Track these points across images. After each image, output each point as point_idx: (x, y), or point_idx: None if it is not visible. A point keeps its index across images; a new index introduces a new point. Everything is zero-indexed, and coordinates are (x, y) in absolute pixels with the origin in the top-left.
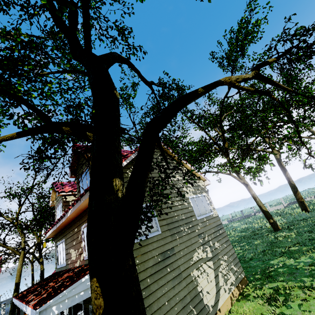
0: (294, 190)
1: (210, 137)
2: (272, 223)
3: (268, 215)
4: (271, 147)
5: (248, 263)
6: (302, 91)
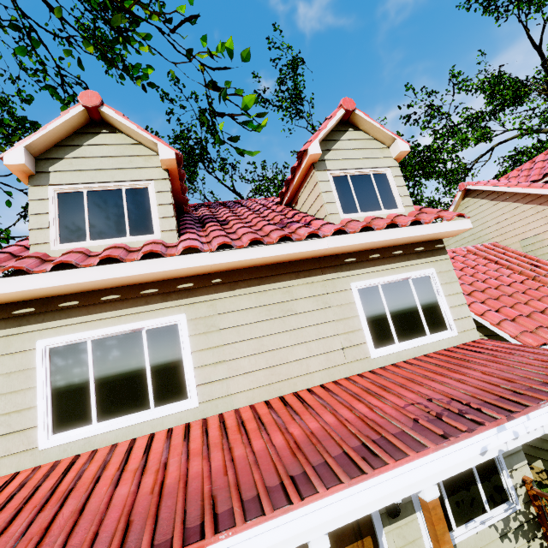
0: None
1: None
2: None
3: None
4: None
5: None
6: None
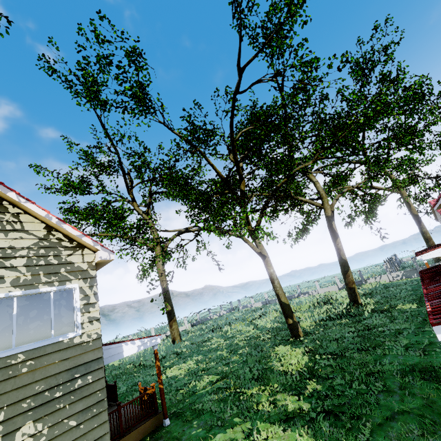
0: (343, 269)
1: (215, 168)
2: (290, 325)
3: (288, 311)
4: (322, 197)
5: (189, 424)
6: (371, 99)
